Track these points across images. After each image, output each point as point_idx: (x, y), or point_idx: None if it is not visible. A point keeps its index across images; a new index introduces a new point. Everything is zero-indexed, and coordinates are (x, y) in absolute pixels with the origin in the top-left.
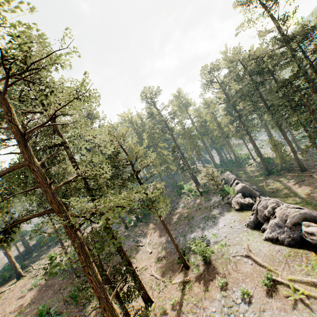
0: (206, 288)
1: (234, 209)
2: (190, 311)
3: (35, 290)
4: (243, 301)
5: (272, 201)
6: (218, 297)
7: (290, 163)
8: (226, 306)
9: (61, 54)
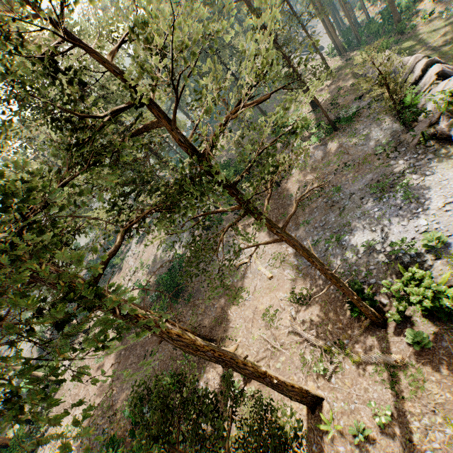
0: None
1: None
2: None
3: (113, 356)
4: None
5: None
6: None
7: None
8: None
9: None
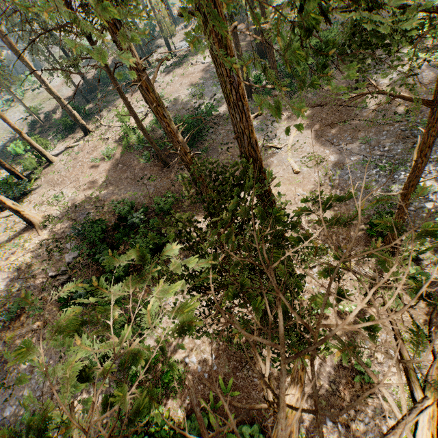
0: (435, 327)
1: None
2: (381, 348)
3: (110, 164)
4: None
5: None
6: None
7: None
8: None
9: None
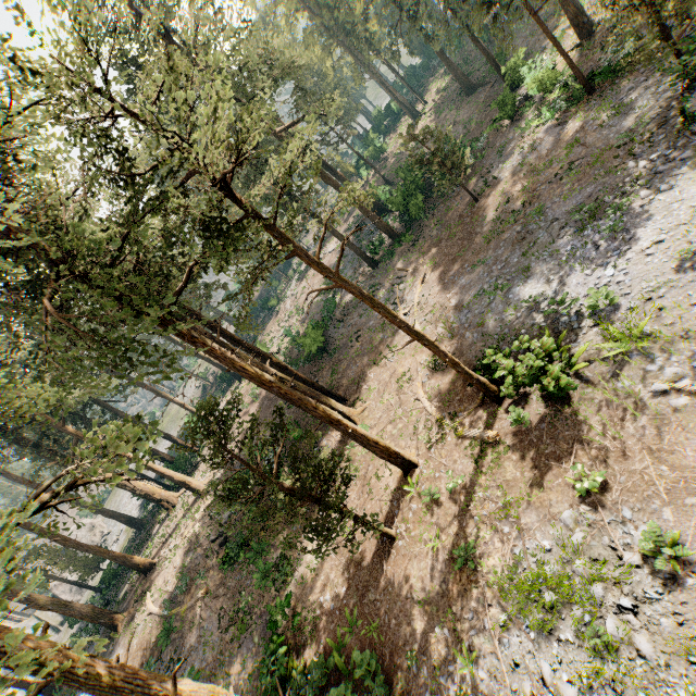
0: (538, 476)
1: None
2: (487, 522)
3: (258, 404)
4: (648, 566)
5: None
6: (565, 518)
7: None
8: (585, 555)
9: None
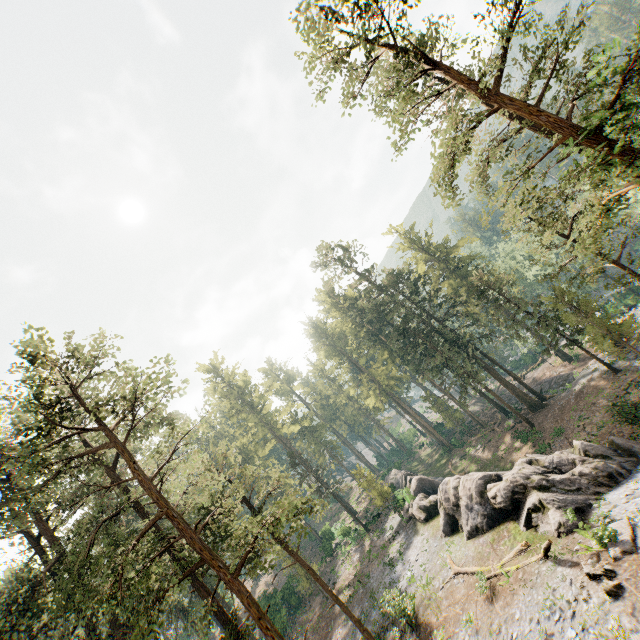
0: None
1: (421, 523)
2: None
3: None
4: (471, 634)
5: (452, 479)
6: None
7: (468, 421)
8: None
9: (161, 380)
